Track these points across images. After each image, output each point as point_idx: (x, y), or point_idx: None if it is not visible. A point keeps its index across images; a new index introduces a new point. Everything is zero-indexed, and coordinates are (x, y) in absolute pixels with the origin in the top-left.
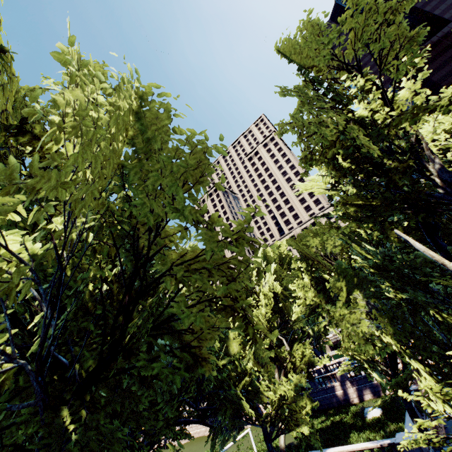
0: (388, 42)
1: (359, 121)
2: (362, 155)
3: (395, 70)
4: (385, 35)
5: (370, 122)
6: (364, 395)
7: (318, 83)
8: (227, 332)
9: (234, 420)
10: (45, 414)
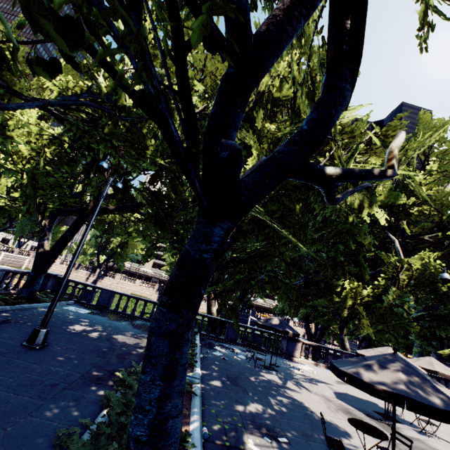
0: None
1: None
2: None
3: None
4: None
5: None
6: None
7: None
8: None
9: None
10: None
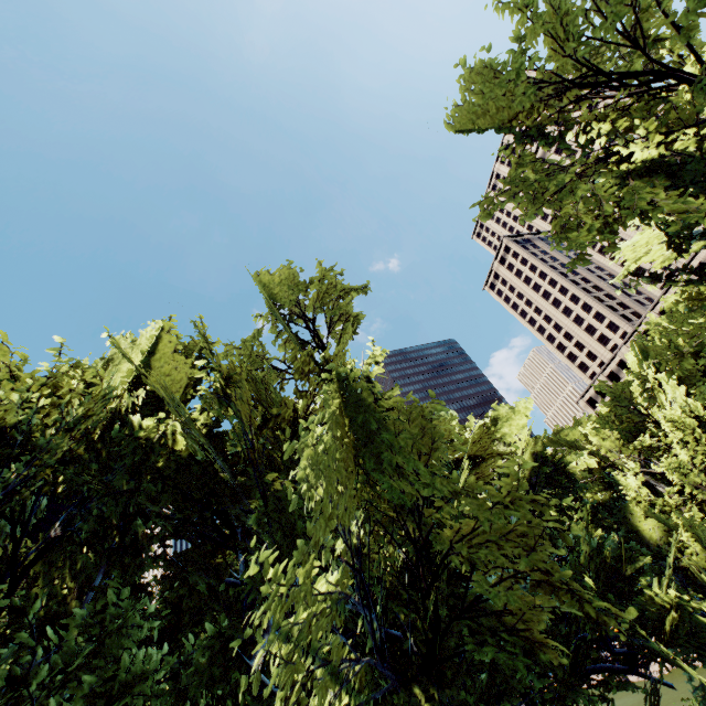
0: (628, 8)
1: (649, 163)
2: (700, 196)
3: (679, 31)
4: (615, 5)
5: (672, 156)
6: None
7: (541, 139)
8: (626, 509)
9: None
10: (401, 694)
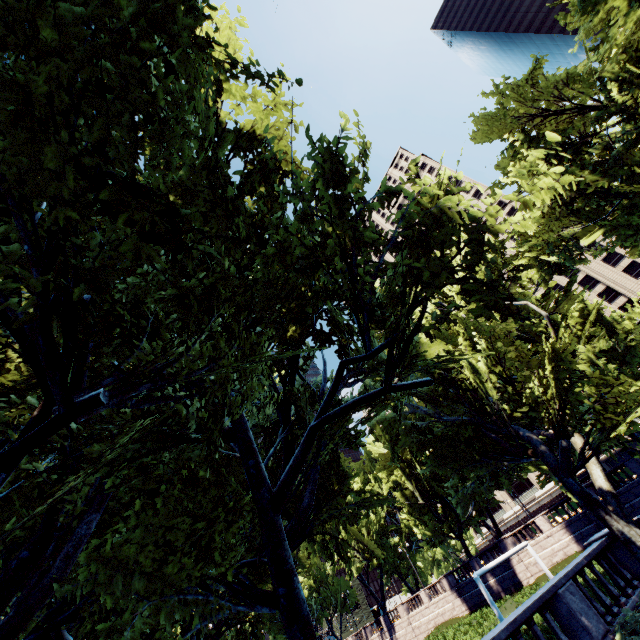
0: None
1: None
2: None
3: None
4: None
5: None
6: None
7: None
8: (415, 338)
9: (475, 465)
10: None
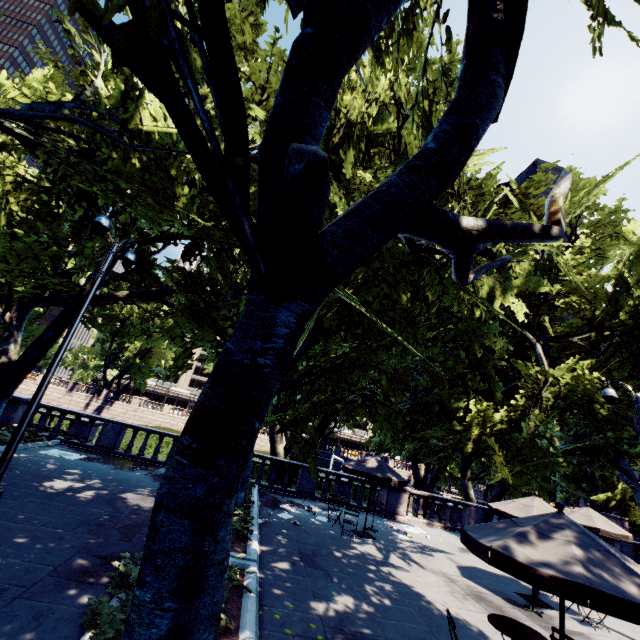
0: None
1: None
2: None
3: None
4: None
5: None
6: None
7: None
8: None
9: None
10: None
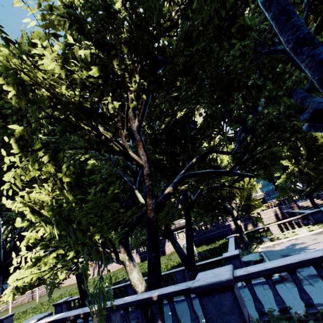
0: None
1: None
2: None
3: None
4: None
5: None
6: (248, 227)
7: None
8: None
9: (211, 212)
10: None
